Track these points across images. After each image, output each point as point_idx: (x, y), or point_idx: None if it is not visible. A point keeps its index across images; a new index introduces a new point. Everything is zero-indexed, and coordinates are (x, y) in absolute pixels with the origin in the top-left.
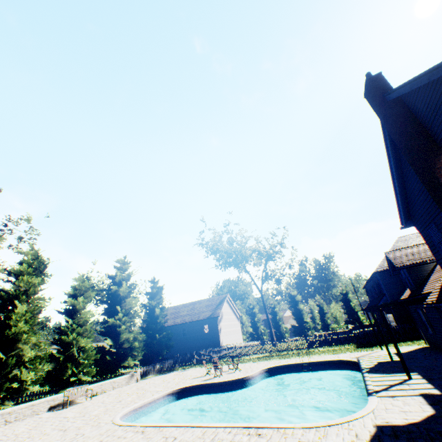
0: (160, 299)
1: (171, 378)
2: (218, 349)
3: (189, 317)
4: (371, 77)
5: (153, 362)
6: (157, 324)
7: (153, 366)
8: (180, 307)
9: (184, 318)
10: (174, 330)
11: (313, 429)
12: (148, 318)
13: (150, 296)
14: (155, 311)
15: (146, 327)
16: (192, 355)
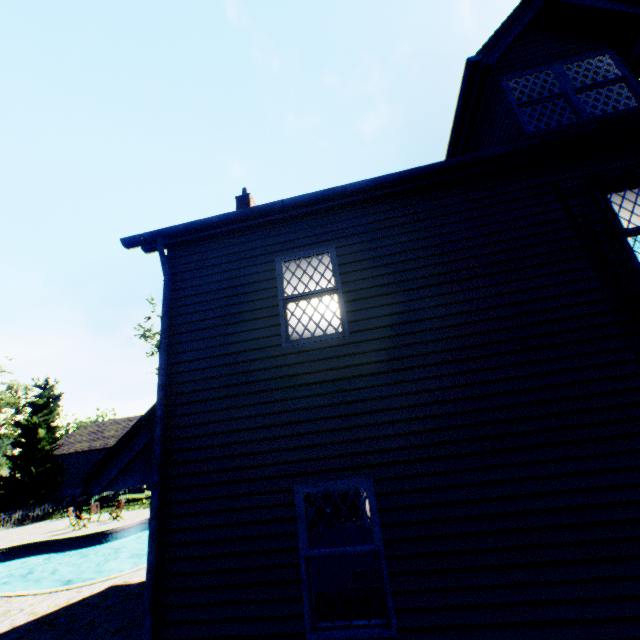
0: (50, 414)
1: (18, 533)
2: (130, 489)
3: (116, 440)
4: (241, 197)
5: (22, 507)
6: (39, 451)
7: (10, 515)
8: (108, 424)
9: (108, 441)
10: (88, 458)
11: (47, 594)
12: (20, 443)
13: (35, 409)
14: (39, 432)
15: (18, 455)
16: (92, 496)
